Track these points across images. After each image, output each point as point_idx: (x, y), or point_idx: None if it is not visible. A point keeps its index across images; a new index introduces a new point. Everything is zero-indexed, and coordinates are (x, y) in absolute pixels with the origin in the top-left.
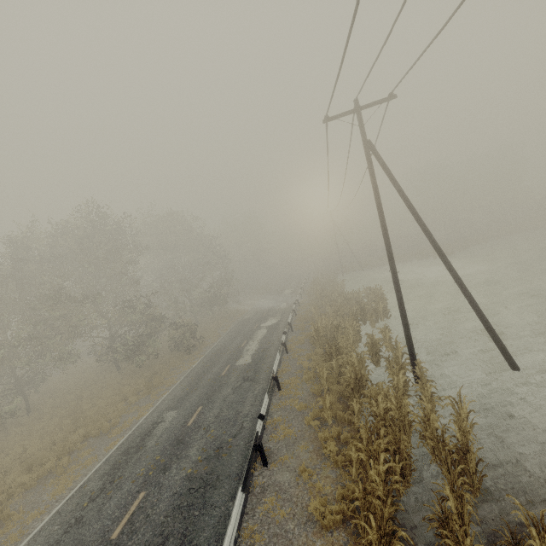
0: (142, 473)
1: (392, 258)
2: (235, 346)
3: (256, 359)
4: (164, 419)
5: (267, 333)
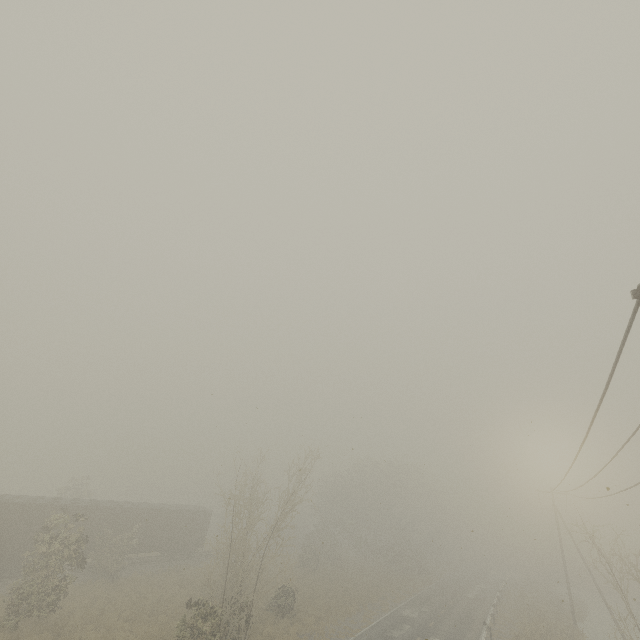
0: (438, 606)
1: (564, 564)
2: (458, 587)
3: (478, 598)
4: (433, 597)
5: (481, 590)
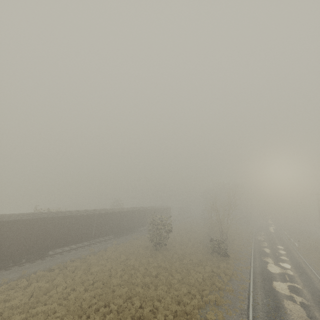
0: (267, 235)
1: None
2: (265, 228)
3: (276, 232)
4: (261, 232)
5: (274, 229)
